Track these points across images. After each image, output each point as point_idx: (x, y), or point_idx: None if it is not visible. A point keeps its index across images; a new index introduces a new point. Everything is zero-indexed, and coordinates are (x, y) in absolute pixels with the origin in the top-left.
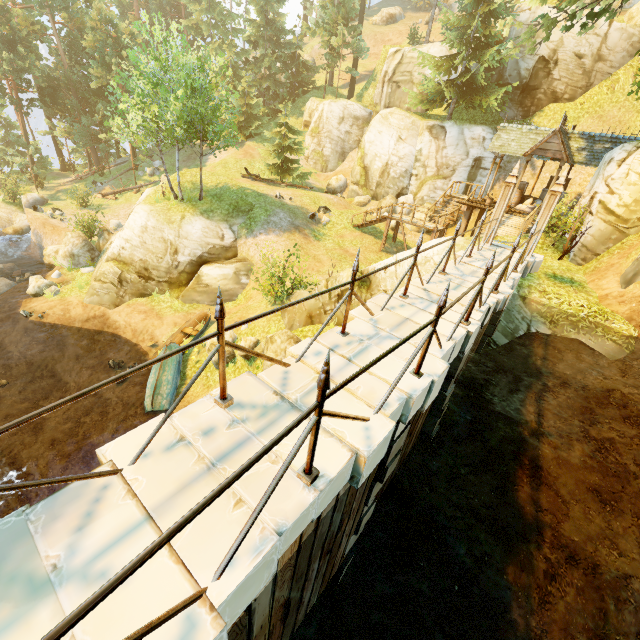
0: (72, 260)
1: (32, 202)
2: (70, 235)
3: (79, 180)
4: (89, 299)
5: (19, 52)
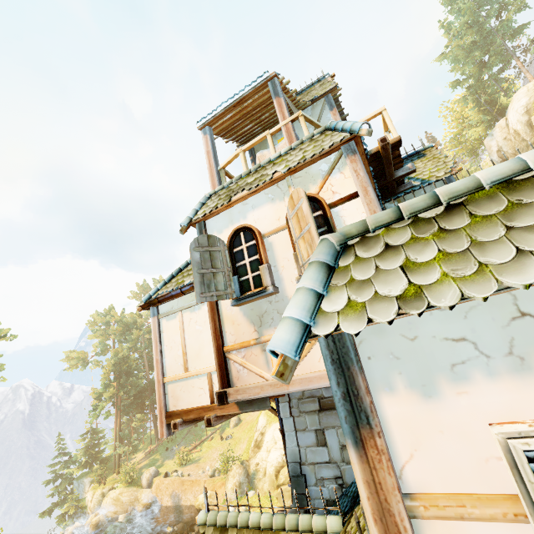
0: (240, 488)
1: (153, 474)
2: (235, 467)
3: (150, 454)
4: (290, 500)
5: (137, 375)
